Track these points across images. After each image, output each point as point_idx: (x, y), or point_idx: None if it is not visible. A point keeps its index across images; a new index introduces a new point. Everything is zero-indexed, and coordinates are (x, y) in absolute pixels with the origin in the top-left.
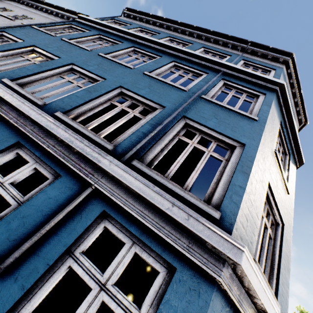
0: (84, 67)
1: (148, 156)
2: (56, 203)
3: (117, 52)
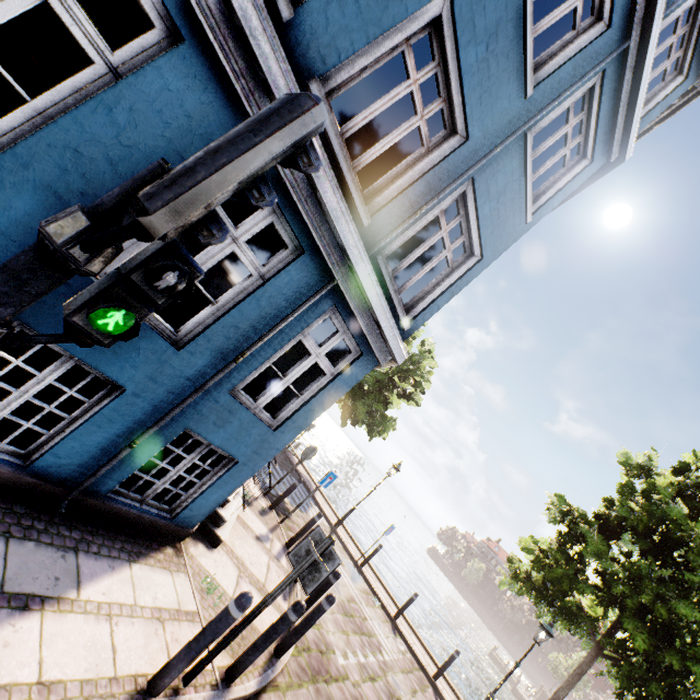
0: None
1: (394, 244)
2: (299, 288)
3: None
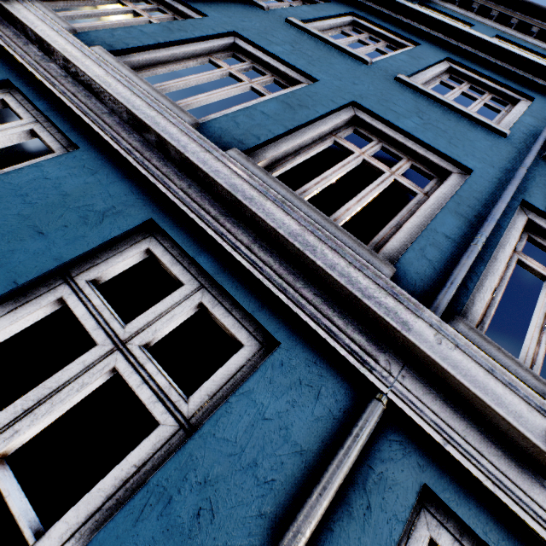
0: (264, 45)
1: (475, 307)
2: (288, 439)
3: (320, 21)
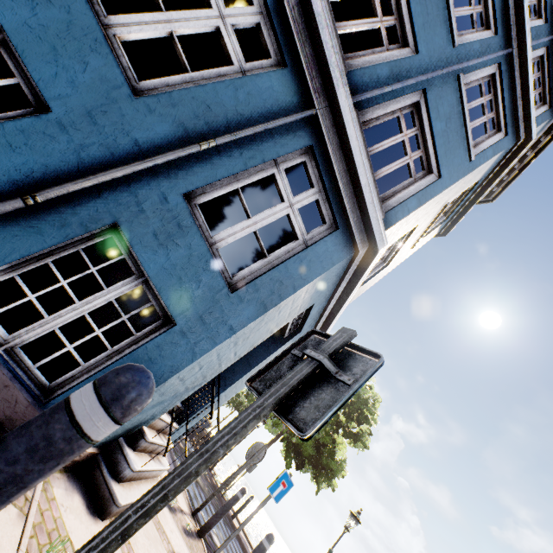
0: None
1: (365, 116)
2: (278, 102)
3: None
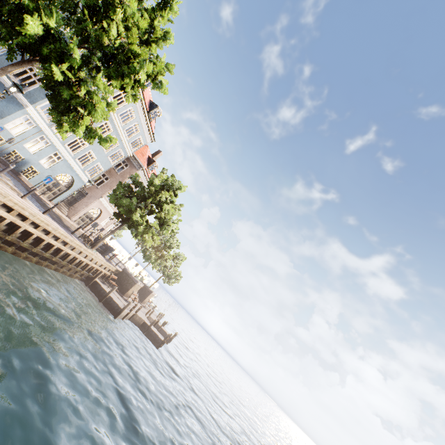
0: None
1: None
2: None
3: None
